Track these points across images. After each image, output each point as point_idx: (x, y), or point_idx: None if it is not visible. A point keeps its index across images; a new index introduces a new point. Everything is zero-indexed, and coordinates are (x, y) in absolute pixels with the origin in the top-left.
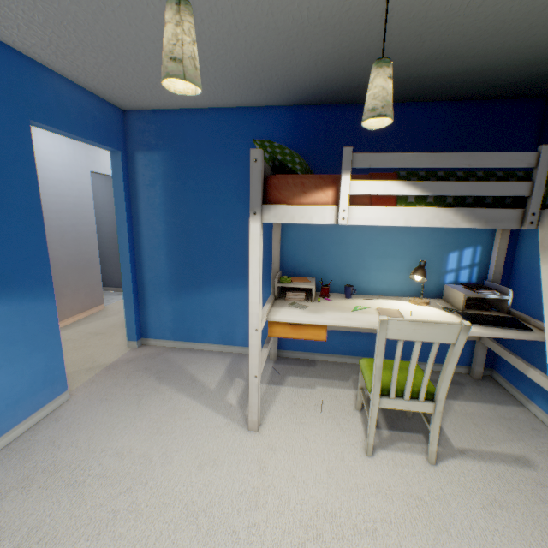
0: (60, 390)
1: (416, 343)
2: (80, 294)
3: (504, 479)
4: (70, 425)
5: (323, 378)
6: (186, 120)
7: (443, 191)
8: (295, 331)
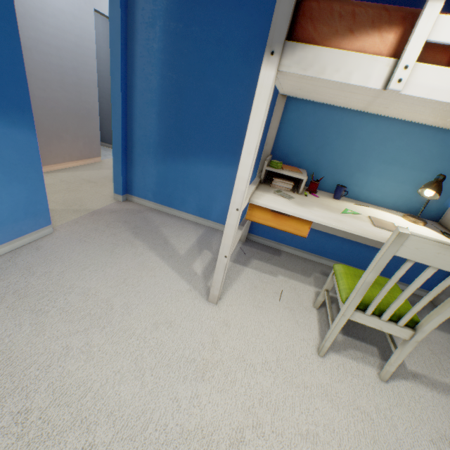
0: (43, 224)
1: (429, 269)
2: (79, 143)
3: None
4: (48, 256)
5: (286, 269)
6: None
7: None
8: (276, 221)
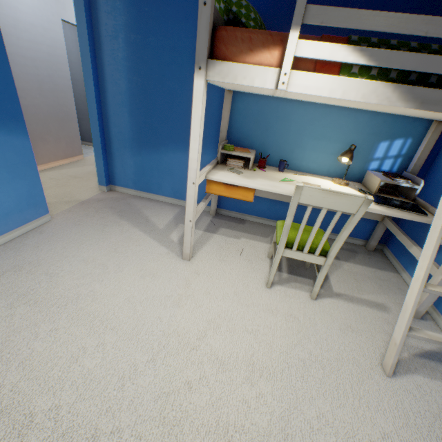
0: (42, 213)
1: (323, 210)
2: (62, 143)
3: (362, 316)
4: (51, 237)
5: (248, 233)
6: None
7: (389, 62)
8: (228, 191)
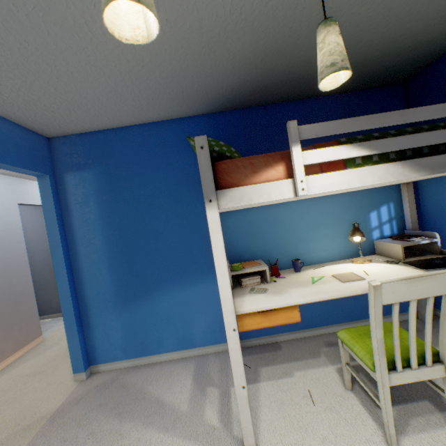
0: None
1: (411, 302)
2: (13, 332)
3: None
4: None
5: (295, 361)
6: (113, 138)
7: (387, 147)
8: (267, 319)
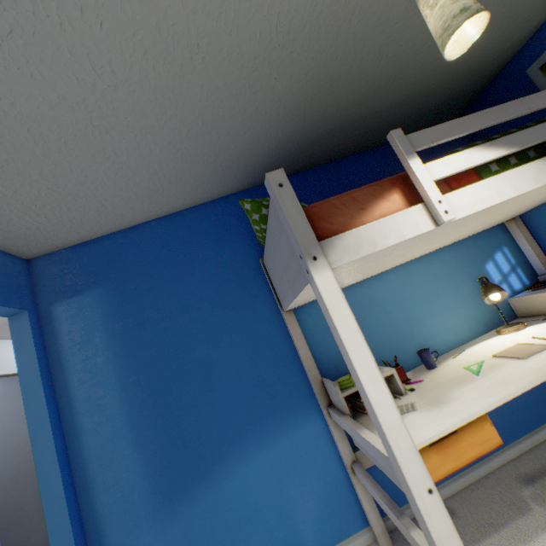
0: None
1: None
2: None
3: None
4: None
5: (496, 530)
6: (122, 242)
7: (526, 141)
8: (448, 455)
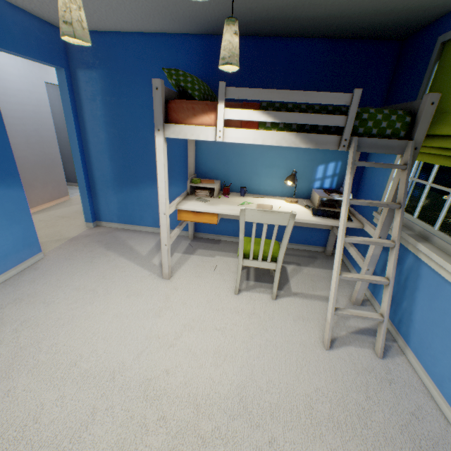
0: (36, 252)
1: (264, 225)
2: (49, 187)
3: (313, 308)
4: (45, 272)
5: (222, 251)
6: (116, 42)
7: (288, 120)
8: (197, 217)
